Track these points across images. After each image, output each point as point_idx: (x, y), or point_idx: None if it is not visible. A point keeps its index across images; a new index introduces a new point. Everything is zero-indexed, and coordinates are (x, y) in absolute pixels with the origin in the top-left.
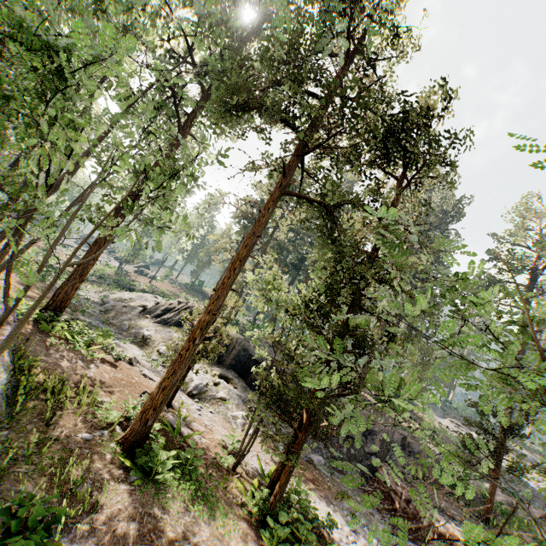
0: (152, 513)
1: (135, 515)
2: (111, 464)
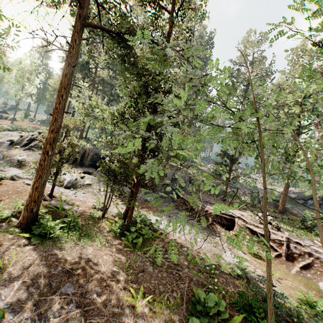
0: (53, 253)
1: (41, 258)
2: (14, 240)
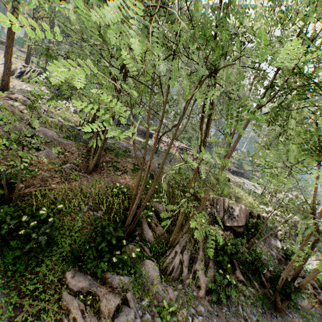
0: None
1: None
2: None
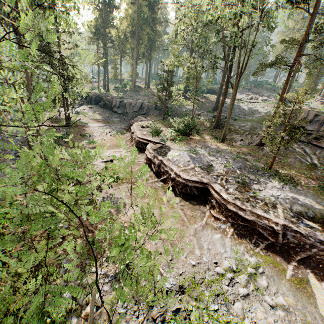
0: None
1: None
2: None
